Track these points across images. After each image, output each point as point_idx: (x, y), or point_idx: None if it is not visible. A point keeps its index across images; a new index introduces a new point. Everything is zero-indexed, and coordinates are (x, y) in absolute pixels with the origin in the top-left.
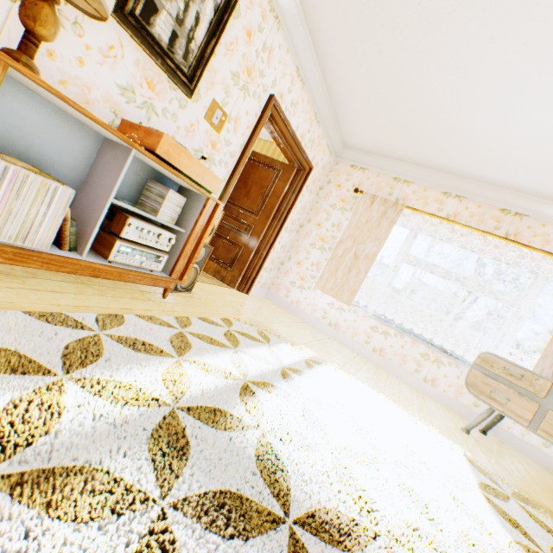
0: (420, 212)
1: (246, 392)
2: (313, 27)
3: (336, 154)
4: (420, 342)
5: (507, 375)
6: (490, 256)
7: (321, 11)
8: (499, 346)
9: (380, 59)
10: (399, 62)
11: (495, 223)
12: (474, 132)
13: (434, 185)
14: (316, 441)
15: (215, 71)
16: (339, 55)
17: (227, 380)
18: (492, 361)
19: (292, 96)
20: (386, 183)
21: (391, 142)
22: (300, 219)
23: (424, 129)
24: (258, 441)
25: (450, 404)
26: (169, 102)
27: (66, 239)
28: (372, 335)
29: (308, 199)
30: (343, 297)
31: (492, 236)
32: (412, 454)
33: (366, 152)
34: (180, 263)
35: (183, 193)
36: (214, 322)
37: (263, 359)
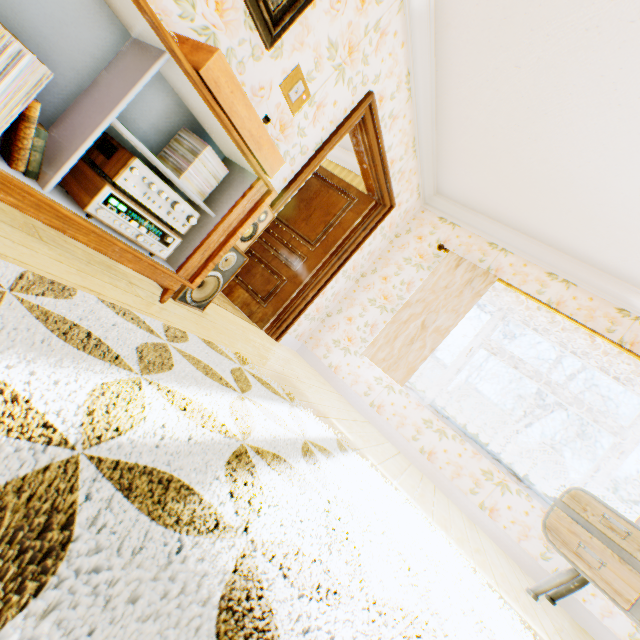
0: (515, 289)
1: (240, 462)
2: (441, 21)
3: (425, 200)
4: (484, 454)
5: (606, 527)
6: (594, 363)
7: (458, 0)
8: (589, 484)
9: (517, 78)
10: (541, 86)
11: (608, 324)
12: (612, 200)
13: (538, 261)
14: (342, 583)
15: (309, 28)
16: (464, 66)
17: (213, 434)
18: (587, 503)
19: (393, 105)
20: (479, 247)
21: (498, 196)
22: (363, 267)
23: (546, 185)
24: (237, 564)
25: (510, 548)
26: (239, 43)
27: (23, 153)
28: (424, 431)
29: (380, 244)
30: (396, 373)
31: (603, 338)
32: (481, 628)
33: (462, 205)
34: (196, 258)
35: (227, 167)
36: (223, 353)
37: (280, 420)
